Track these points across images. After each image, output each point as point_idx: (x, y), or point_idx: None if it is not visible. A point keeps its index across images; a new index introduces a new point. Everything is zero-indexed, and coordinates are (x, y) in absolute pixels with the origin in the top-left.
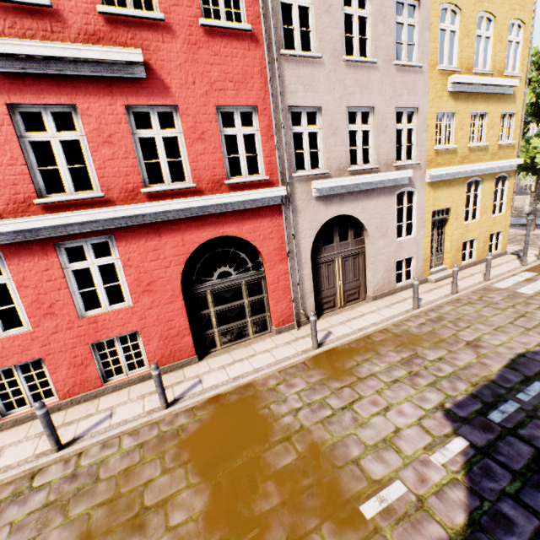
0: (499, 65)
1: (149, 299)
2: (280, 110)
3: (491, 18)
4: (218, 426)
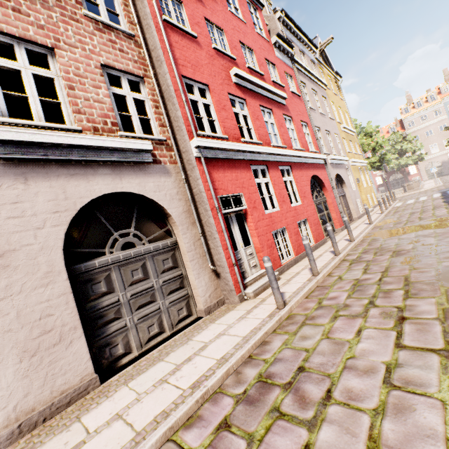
0: (347, 125)
1: (306, 201)
2: (314, 126)
3: (340, 108)
4: (387, 234)
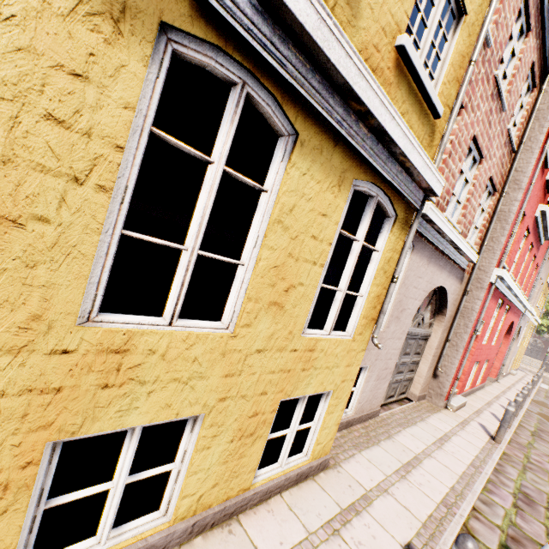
0: None
1: (497, 343)
2: (540, 272)
3: None
4: None
